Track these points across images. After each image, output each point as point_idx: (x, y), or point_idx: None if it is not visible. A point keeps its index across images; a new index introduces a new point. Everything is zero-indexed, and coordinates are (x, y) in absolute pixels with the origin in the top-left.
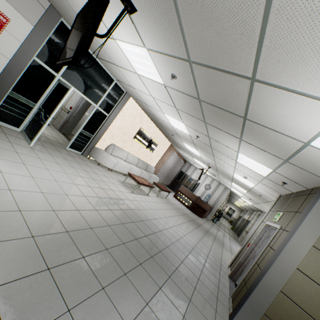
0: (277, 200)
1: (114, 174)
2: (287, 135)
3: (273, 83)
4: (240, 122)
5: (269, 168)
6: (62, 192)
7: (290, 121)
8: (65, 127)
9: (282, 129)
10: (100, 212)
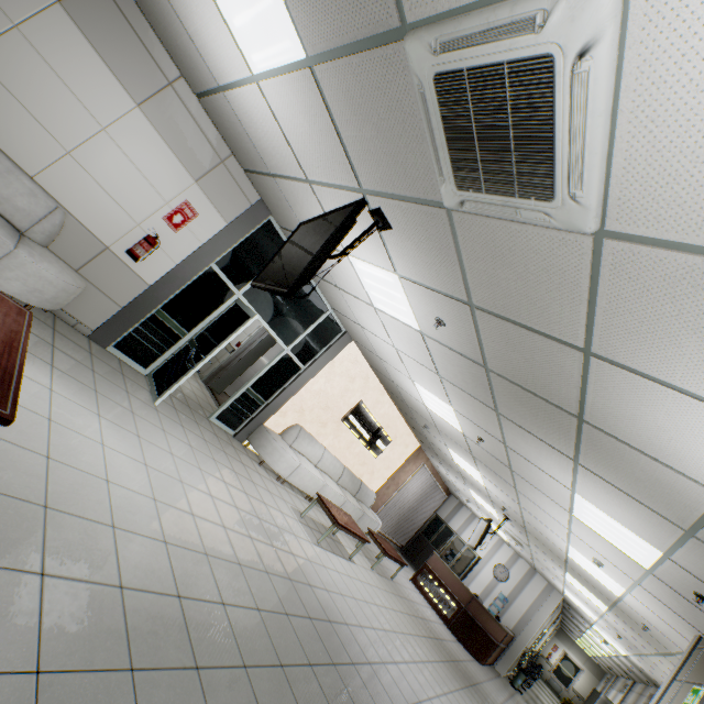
0: (693, 649)
1: (287, 490)
2: (678, 471)
3: (625, 365)
4: (572, 425)
5: (654, 546)
6: (187, 508)
7: (676, 441)
8: (217, 378)
9: (663, 455)
10: (246, 571)
